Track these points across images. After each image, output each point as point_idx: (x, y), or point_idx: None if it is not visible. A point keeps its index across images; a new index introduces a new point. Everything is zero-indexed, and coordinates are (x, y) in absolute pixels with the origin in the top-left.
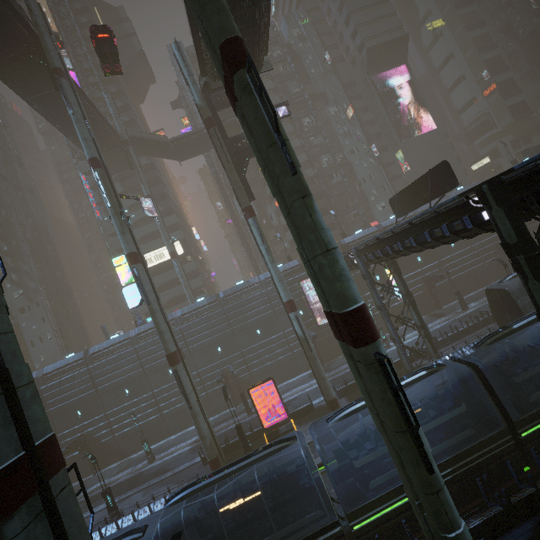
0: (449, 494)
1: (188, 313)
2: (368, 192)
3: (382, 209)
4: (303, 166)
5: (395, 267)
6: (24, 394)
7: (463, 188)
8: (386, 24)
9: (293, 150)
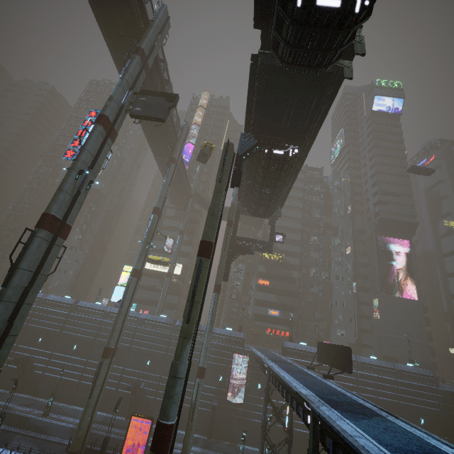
0: None
1: (149, 320)
2: (335, 314)
3: (340, 335)
4: (293, 267)
5: None
6: (9, 340)
7: (412, 367)
8: (403, 209)
9: (197, 309)
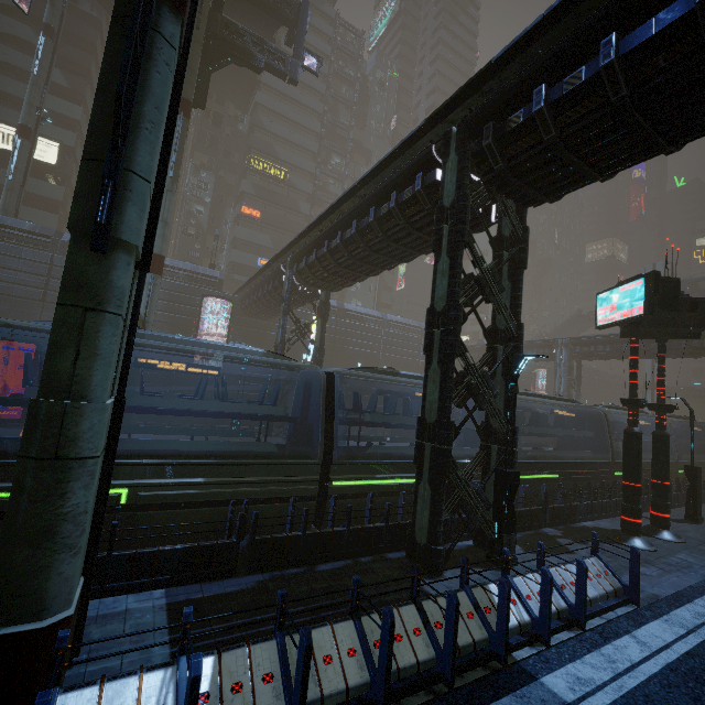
0: (116, 338)
1: None
2: None
3: None
4: (302, 196)
5: (325, 310)
6: None
7: None
8: None
9: None
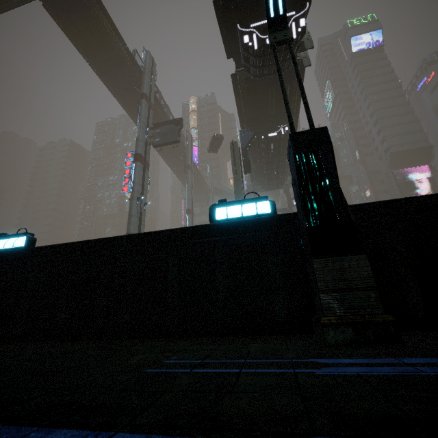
0: None
1: None
2: None
3: None
4: None
5: None
6: None
7: None
8: (412, 137)
9: None
